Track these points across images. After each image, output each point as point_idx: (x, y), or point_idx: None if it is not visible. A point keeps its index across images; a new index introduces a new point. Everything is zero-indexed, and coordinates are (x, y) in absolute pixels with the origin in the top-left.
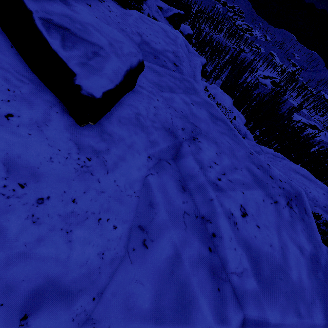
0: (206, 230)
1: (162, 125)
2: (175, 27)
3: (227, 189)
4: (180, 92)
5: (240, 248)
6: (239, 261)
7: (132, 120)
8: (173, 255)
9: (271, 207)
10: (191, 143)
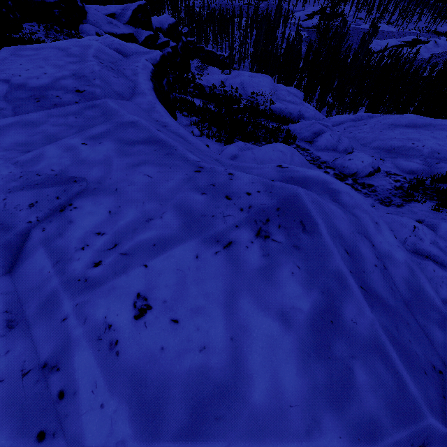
0: (48, 392)
1: None
2: (145, 27)
3: (109, 276)
4: (71, 134)
5: (115, 397)
6: (107, 431)
7: None
8: None
9: (217, 260)
10: (53, 220)
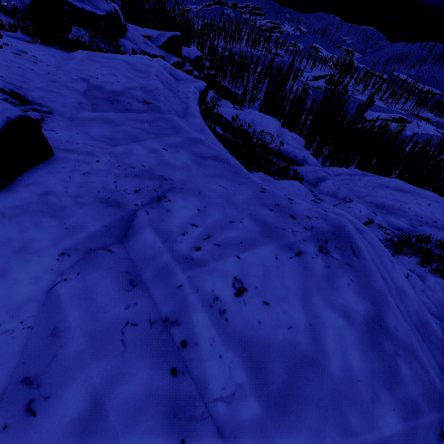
0: (171, 340)
1: (95, 197)
2: (175, 54)
3: (210, 260)
4: (148, 138)
5: (230, 351)
6: (227, 375)
7: (31, 207)
8: (88, 411)
9: (291, 263)
10: (153, 207)
